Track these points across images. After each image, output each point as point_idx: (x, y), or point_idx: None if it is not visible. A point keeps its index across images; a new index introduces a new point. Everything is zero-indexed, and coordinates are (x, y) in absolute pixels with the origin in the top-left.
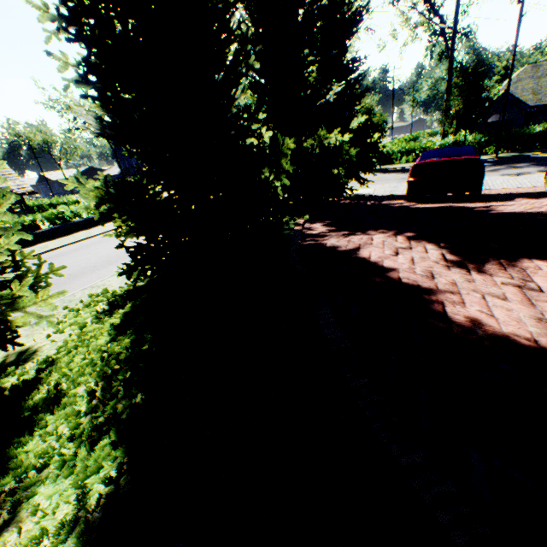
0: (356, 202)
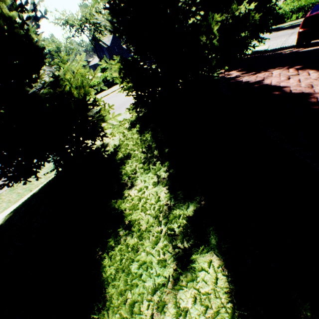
0: (256, 55)
